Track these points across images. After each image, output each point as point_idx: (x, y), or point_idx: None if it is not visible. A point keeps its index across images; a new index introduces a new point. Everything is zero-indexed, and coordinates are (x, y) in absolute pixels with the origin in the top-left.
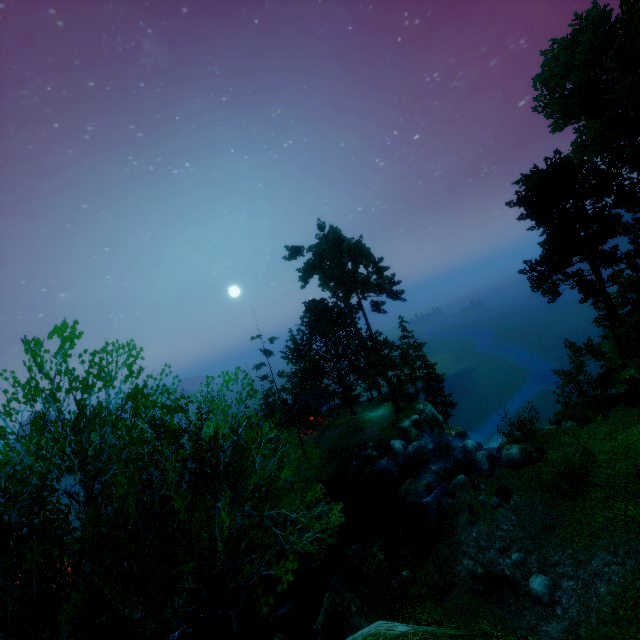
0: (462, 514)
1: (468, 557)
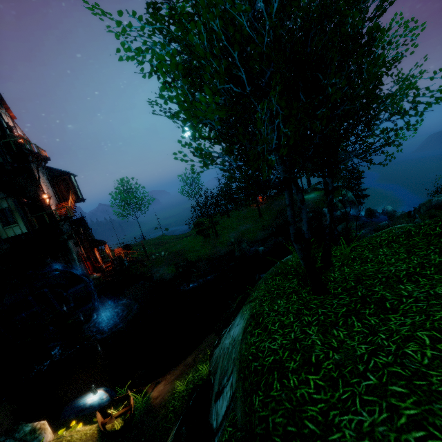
0: None
1: None
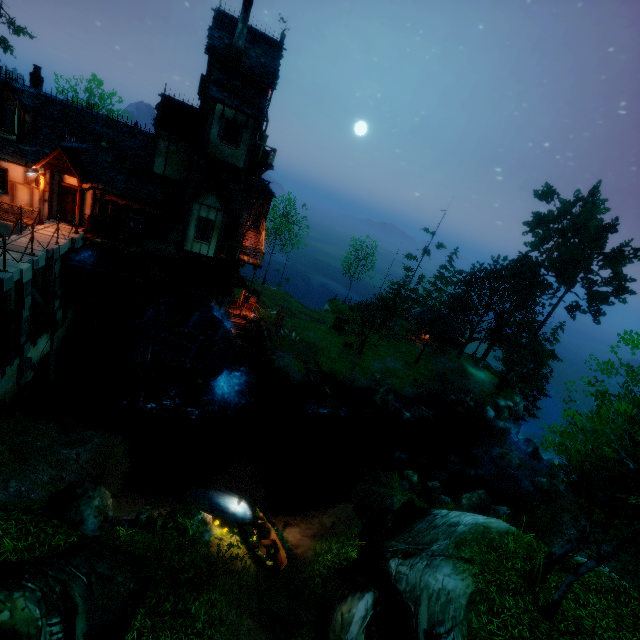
0: (566, 514)
1: (562, 540)
